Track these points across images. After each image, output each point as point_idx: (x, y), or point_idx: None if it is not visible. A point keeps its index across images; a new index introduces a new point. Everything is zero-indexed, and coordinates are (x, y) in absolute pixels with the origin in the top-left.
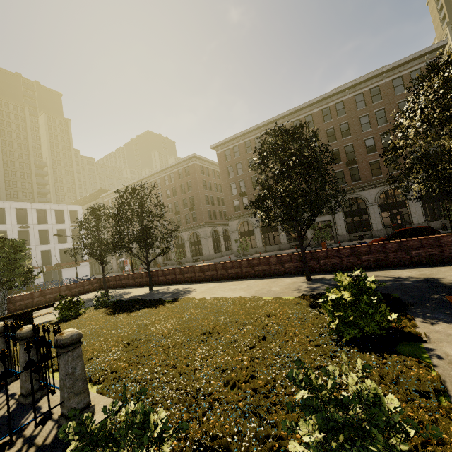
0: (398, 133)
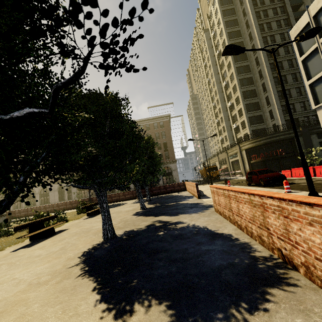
0: None
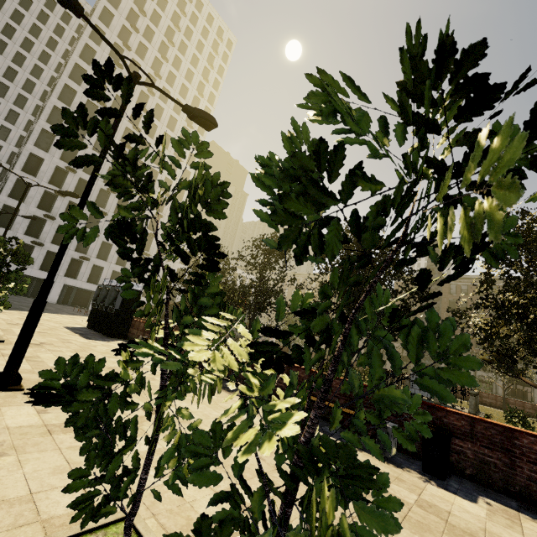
0: None
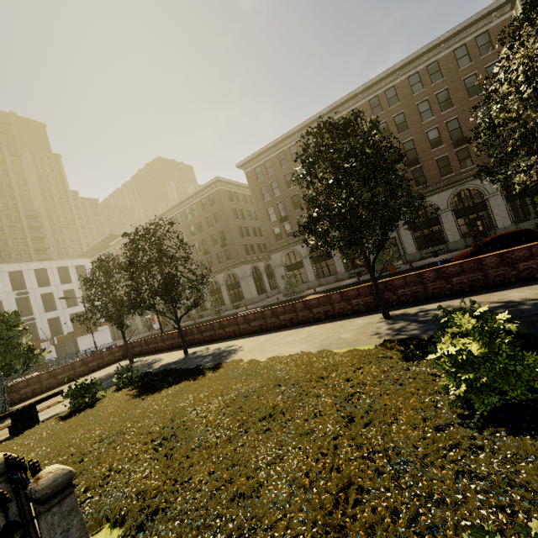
0: (493, 104)
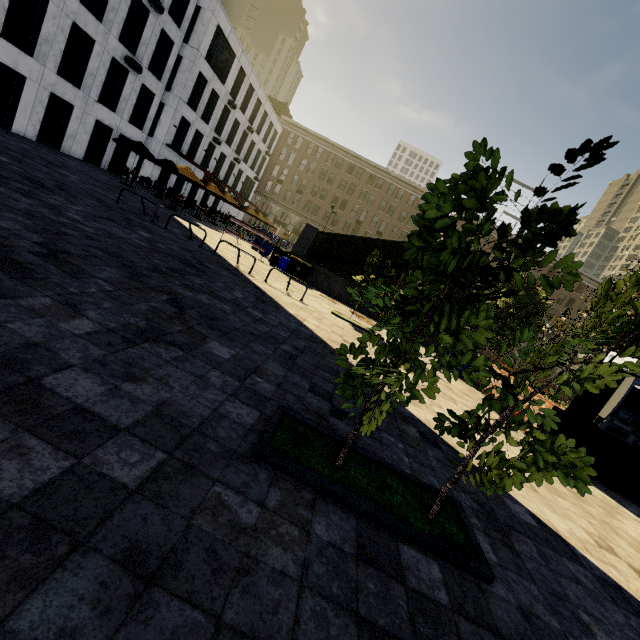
0: None
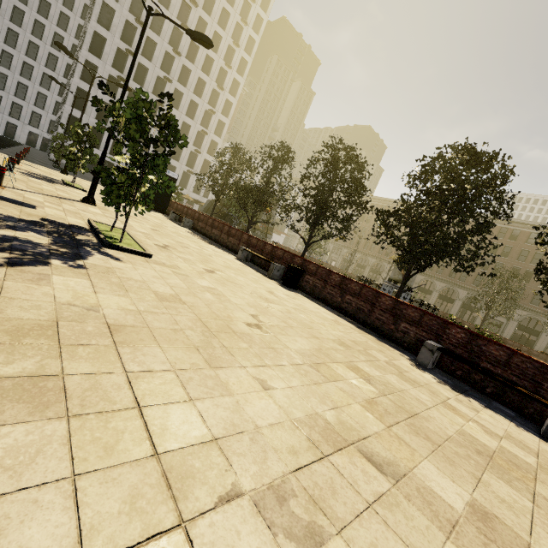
0: None
